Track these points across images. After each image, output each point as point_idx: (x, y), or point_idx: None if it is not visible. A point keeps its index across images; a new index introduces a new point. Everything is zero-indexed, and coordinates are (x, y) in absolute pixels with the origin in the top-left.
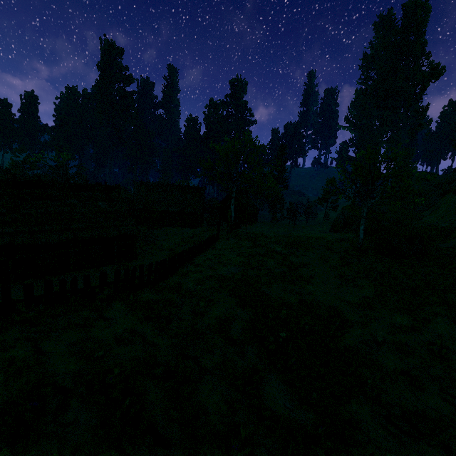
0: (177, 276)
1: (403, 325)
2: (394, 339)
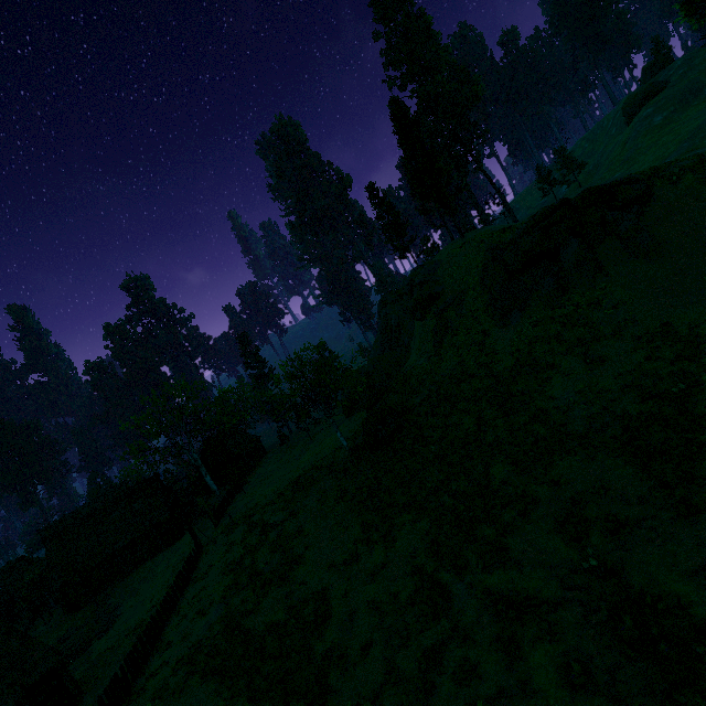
0: (130, 705)
1: (375, 568)
2: (366, 597)
